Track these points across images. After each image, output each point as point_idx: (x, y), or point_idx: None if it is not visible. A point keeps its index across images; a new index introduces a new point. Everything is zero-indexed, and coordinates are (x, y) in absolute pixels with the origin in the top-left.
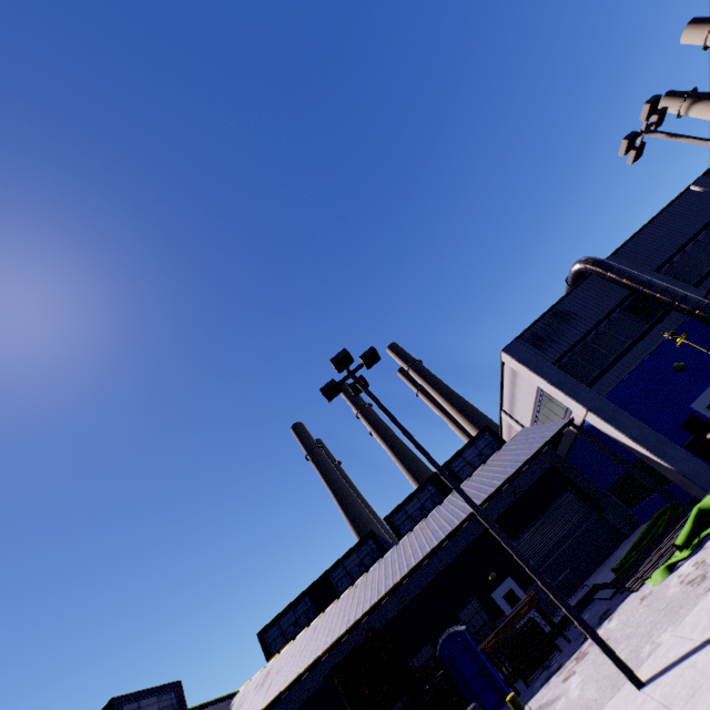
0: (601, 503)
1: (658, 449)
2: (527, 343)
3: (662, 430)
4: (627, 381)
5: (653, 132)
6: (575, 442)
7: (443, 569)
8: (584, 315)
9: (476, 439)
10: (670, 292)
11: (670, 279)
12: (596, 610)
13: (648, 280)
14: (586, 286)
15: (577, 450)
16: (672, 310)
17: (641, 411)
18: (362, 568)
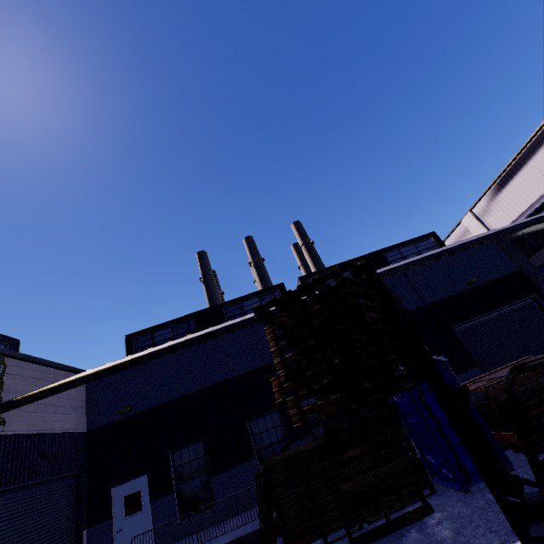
0: None
1: None
2: None
3: None
4: None
5: None
6: None
7: None
8: None
9: (419, 240)
10: None
11: None
12: None
13: None
14: None
15: None
16: None
17: None
18: None
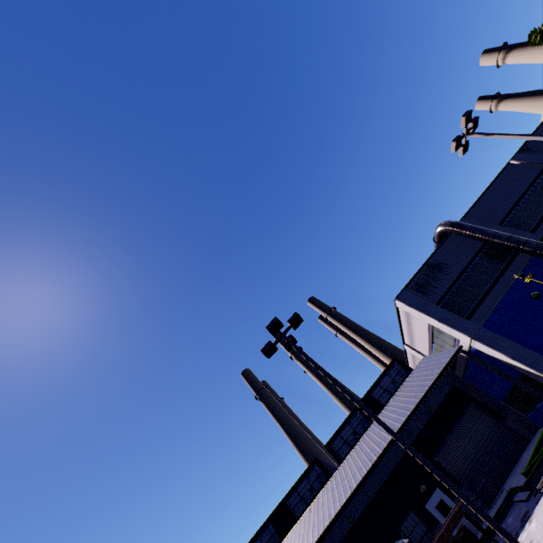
0: (501, 413)
1: (535, 364)
2: (413, 290)
3: (535, 348)
4: (497, 311)
5: (472, 134)
6: (467, 364)
7: (380, 487)
8: (452, 264)
9: (388, 370)
10: (514, 239)
11: (512, 229)
12: (517, 513)
13: (495, 232)
14: (449, 242)
15: (471, 371)
16: (519, 252)
17: (514, 334)
18: (312, 492)
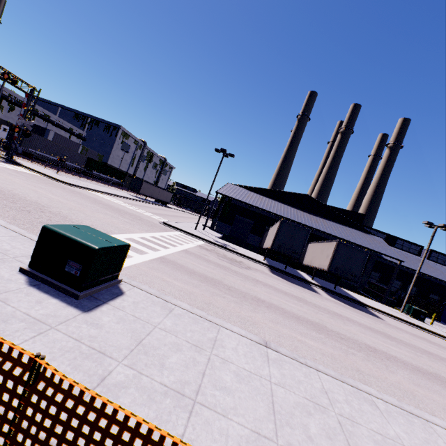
0: None
1: None
2: None
3: None
4: None
5: None
6: None
7: (441, 284)
8: None
9: None
10: None
11: None
12: None
13: None
14: None
15: None
16: None
17: None
18: (407, 249)
